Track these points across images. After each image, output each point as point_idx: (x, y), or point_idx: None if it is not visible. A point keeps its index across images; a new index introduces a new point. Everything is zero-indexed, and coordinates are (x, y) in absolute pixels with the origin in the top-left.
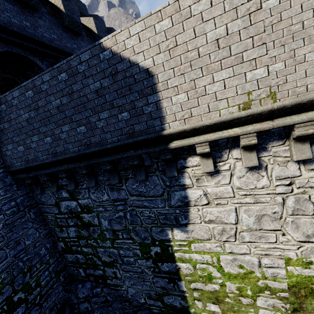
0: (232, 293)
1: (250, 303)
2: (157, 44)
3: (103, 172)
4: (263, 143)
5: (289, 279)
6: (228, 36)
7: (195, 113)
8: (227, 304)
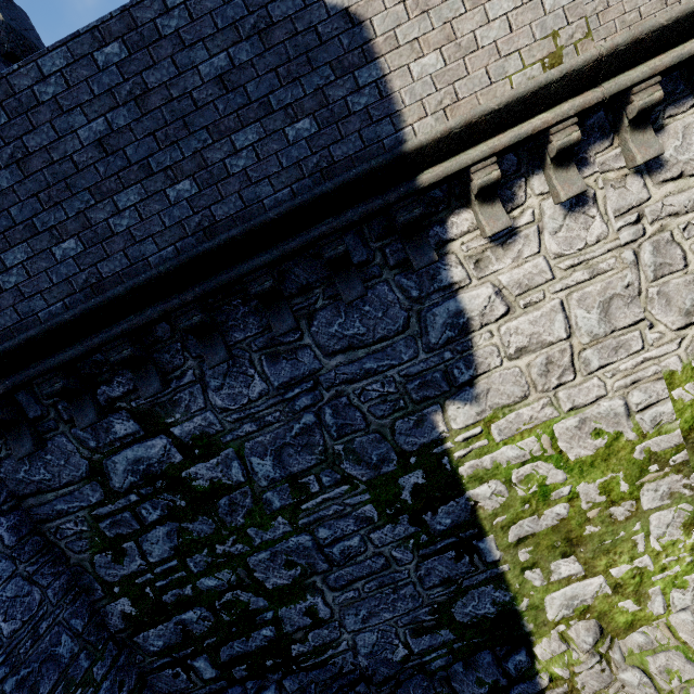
0: (595, 507)
1: (631, 513)
2: None
3: (242, 317)
4: (580, 150)
5: (680, 418)
6: None
7: (464, 91)
8: (591, 542)
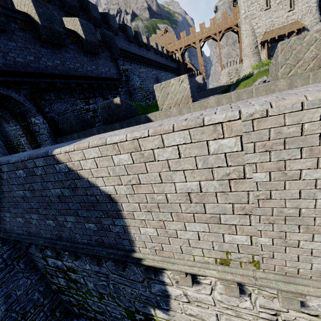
0: None
1: None
2: (118, 175)
3: None
4: None
5: None
6: (202, 193)
7: (166, 248)
8: None
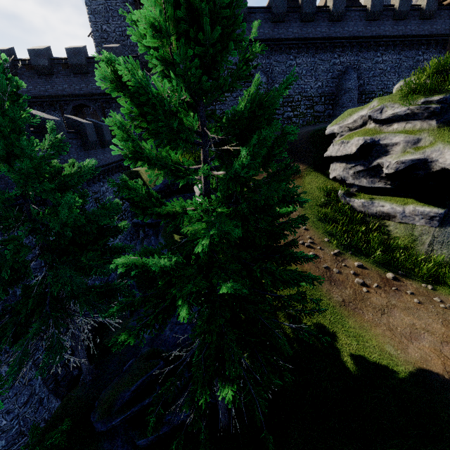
0: None
1: None
2: None
3: None
4: None
5: None
6: None
7: None
8: None
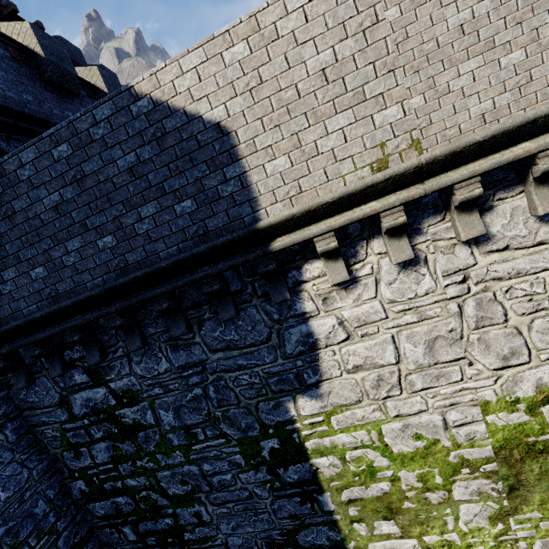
0: (413, 490)
1: (443, 500)
2: (230, 82)
3: (154, 318)
4: (415, 222)
5: (492, 437)
6: (339, 64)
7: (306, 185)
8: (408, 514)
